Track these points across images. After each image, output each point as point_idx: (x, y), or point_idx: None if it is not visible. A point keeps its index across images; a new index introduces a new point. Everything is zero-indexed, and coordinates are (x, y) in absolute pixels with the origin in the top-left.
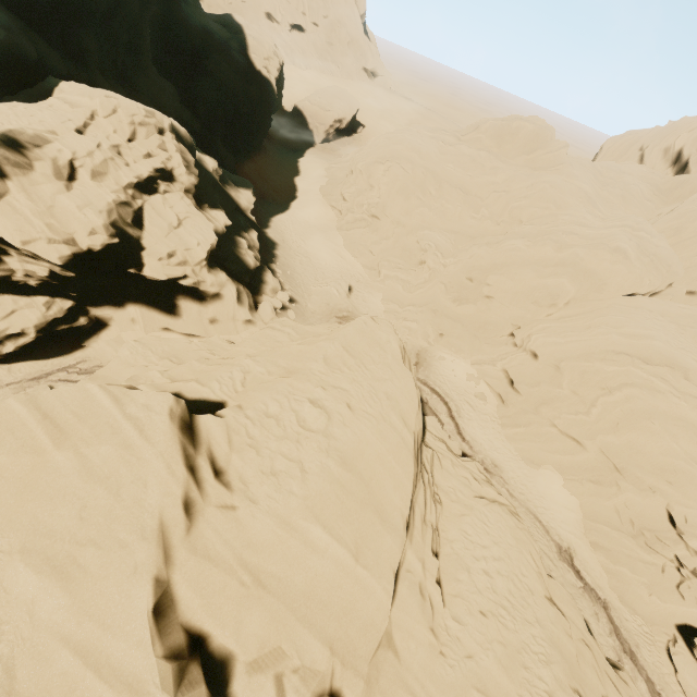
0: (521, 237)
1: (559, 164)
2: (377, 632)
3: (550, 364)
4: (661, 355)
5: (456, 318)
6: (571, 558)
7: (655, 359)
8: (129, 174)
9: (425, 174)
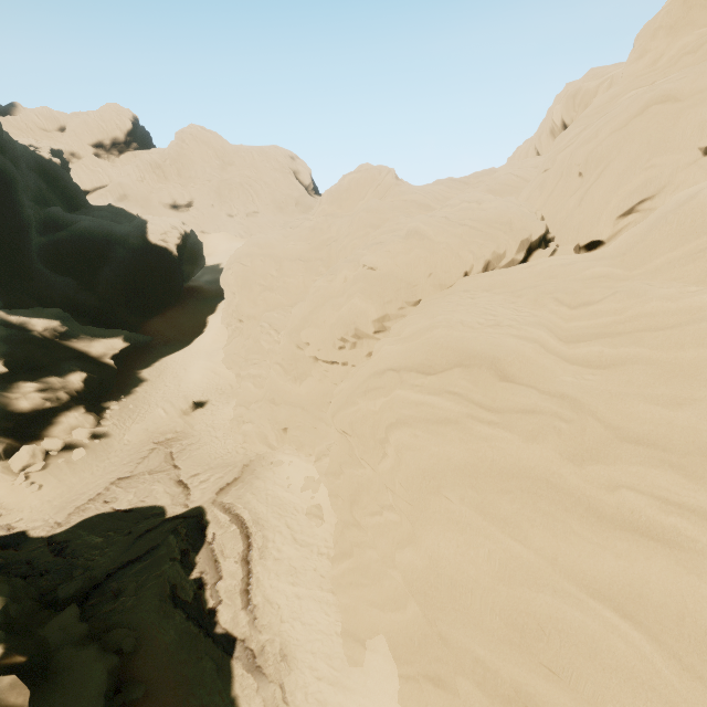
0: (325, 275)
1: (387, 191)
2: None
3: (337, 428)
4: (444, 349)
5: (298, 401)
6: None
7: (436, 361)
8: None
9: (264, 261)
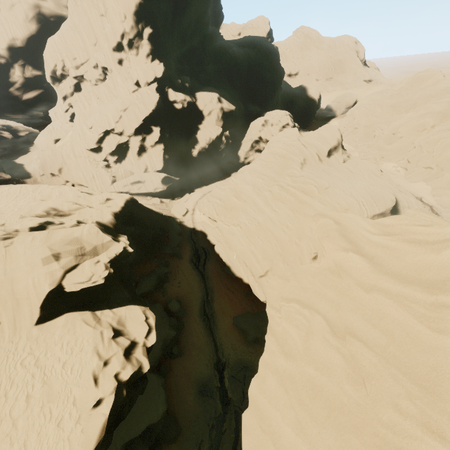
0: (411, 112)
1: (438, 82)
2: (324, 152)
3: (418, 146)
4: None
5: (389, 150)
6: (421, 199)
7: None
8: (280, 124)
9: (375, 106)
